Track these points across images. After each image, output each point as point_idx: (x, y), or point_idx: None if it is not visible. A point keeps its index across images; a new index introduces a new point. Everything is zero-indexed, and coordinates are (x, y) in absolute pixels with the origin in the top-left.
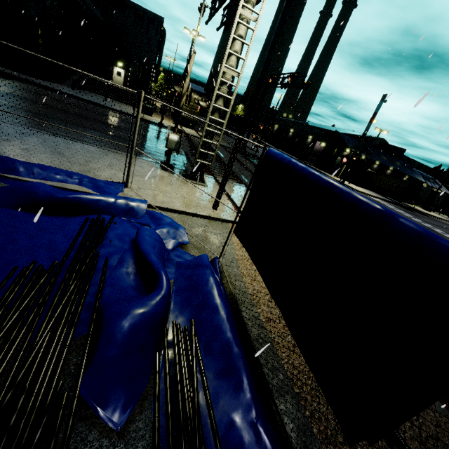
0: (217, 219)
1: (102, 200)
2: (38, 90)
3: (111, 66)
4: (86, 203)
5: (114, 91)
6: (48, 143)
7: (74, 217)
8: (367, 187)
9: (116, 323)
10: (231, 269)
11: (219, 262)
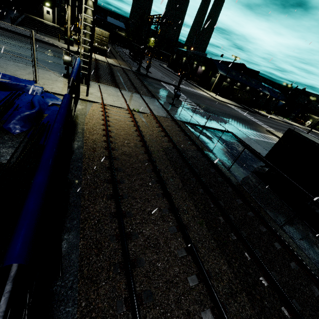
0: (86, 100)
1: (19, 85)
2: None
3: (41, 6)
4: (10, 86)
5: (45, 27)
6: None
7: (5, 92)
8: (233, 99)
9: (15, 113)
10: (81, 116)
11: (76, 113)
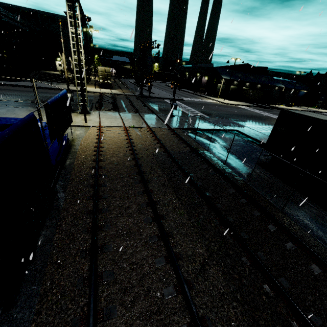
0: (85, 126)
1: None
2: (10, 88)
3: (54, 62)
4: None
5: (58, 77)
6: (10, 110)
7: None
8: (245, 100)
9: None
10: (78, 139)
11: (74, 138)
